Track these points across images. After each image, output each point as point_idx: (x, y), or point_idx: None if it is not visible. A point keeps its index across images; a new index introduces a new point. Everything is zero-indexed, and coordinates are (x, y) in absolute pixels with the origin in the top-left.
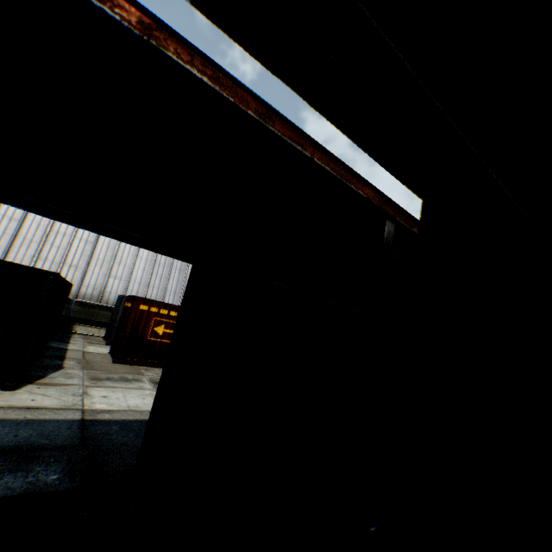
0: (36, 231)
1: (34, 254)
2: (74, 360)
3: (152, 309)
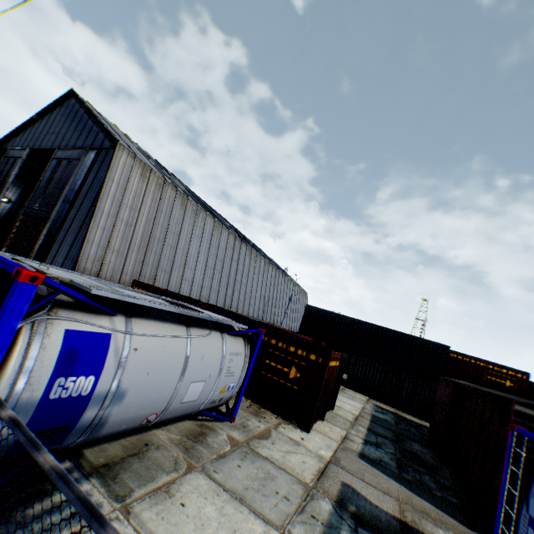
0: (142, 237)
1: (141, 259)
2: None
3: None
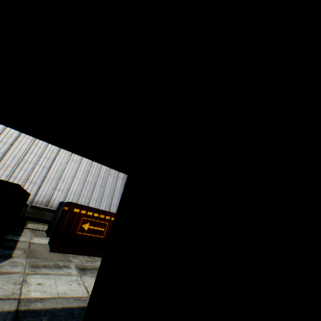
0: (13, 160)
1: (9, 174)
2: (21, 250)
3: (82, 211)
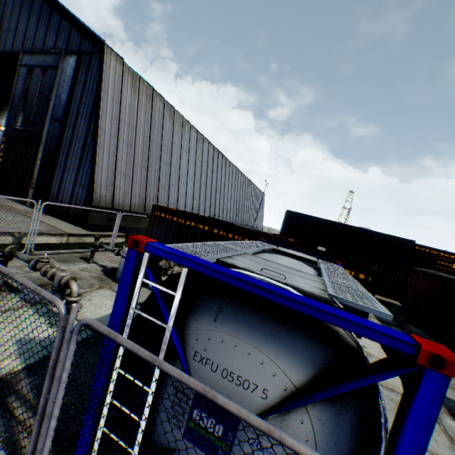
0: (142, 156)
1: (144, 179)
2: None
3: None
